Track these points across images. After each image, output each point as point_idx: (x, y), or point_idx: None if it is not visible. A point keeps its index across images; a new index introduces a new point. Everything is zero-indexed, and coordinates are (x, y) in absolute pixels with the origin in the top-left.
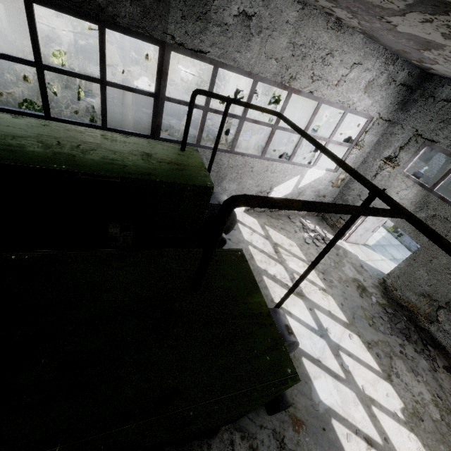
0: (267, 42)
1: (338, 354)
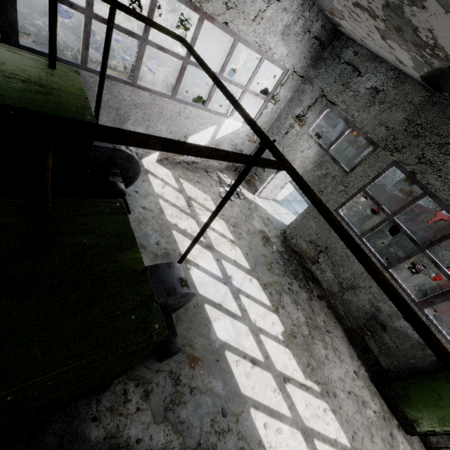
0: None
1: (238, 297)
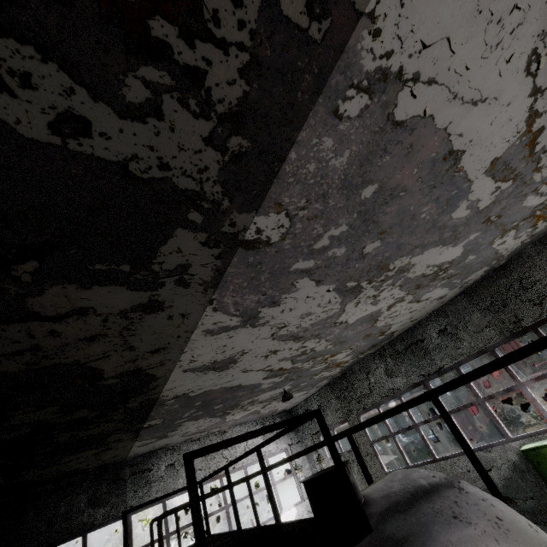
0: None
1: None
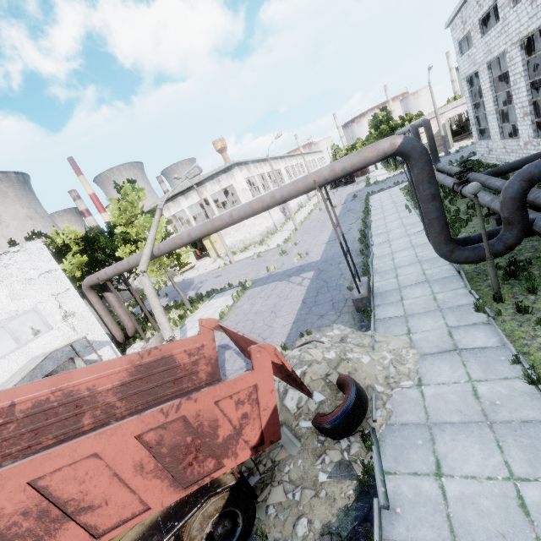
0: None
1: None
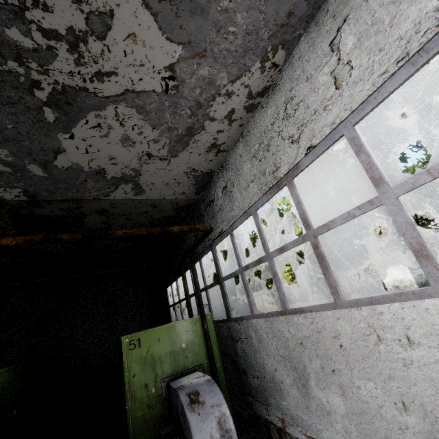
0: (240, 182)
1: None
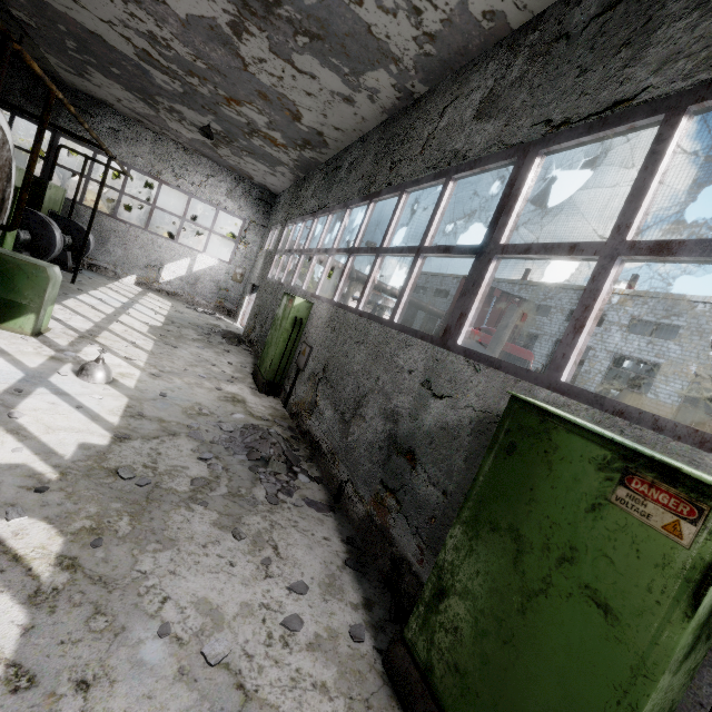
0: (133, 147)
1: (128, 308)
